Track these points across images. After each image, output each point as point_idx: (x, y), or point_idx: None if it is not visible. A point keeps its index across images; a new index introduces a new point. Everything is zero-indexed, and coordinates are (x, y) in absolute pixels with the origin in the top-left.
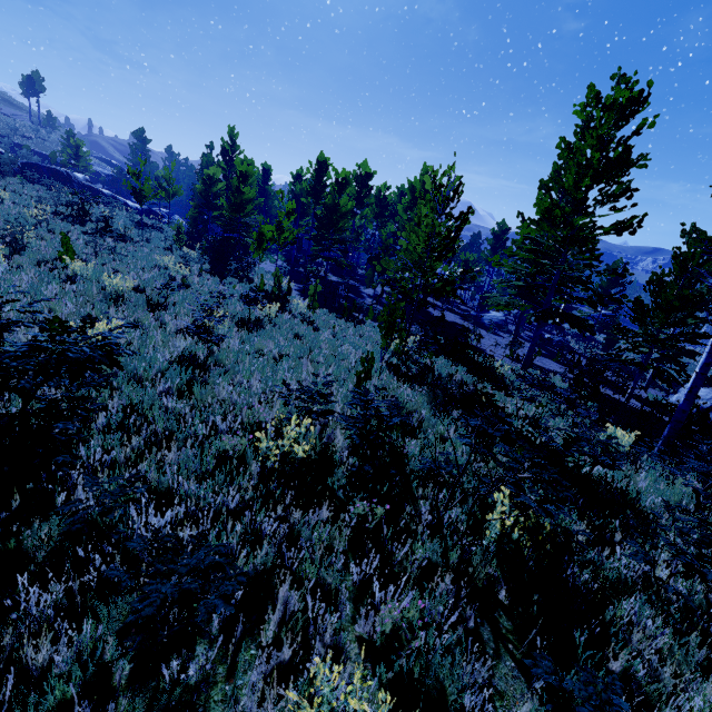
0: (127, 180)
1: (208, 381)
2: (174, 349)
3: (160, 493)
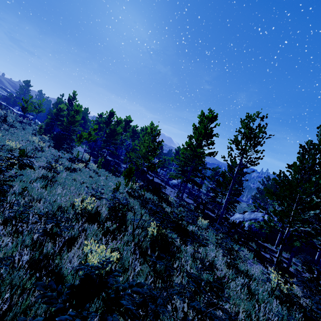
0: (14, 100)
1: (53, 186)
2: (38, 173)
3: (36, 215)
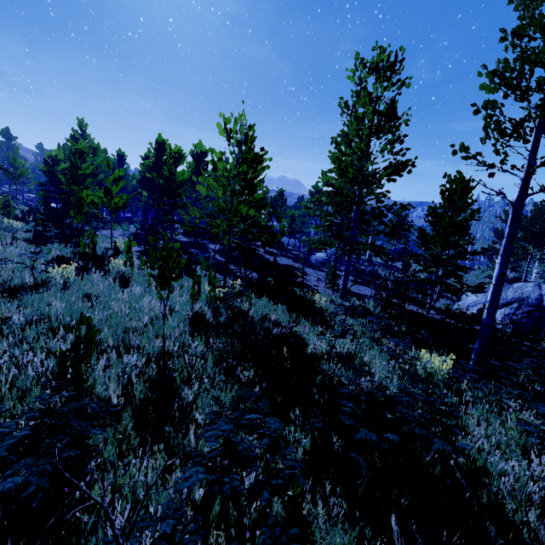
0: None
1: None
2: None
3: None
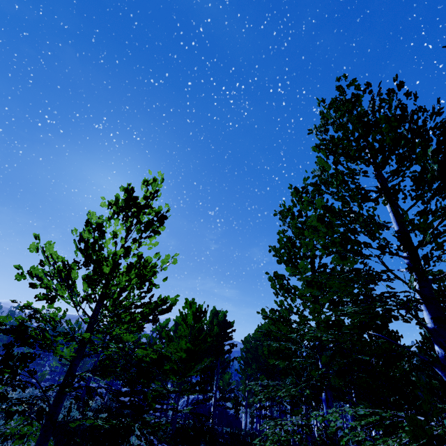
0: None
1: None
2: None
3: None
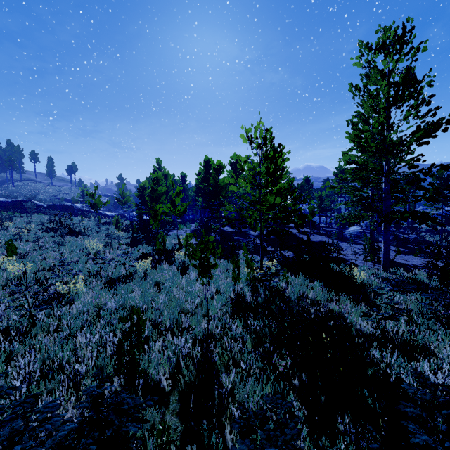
0: (114, 202)
1: None
2: None
3: None
